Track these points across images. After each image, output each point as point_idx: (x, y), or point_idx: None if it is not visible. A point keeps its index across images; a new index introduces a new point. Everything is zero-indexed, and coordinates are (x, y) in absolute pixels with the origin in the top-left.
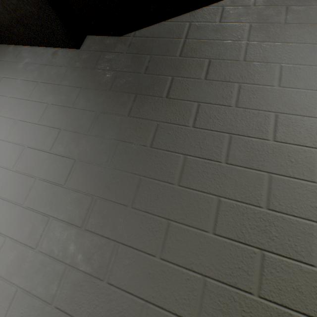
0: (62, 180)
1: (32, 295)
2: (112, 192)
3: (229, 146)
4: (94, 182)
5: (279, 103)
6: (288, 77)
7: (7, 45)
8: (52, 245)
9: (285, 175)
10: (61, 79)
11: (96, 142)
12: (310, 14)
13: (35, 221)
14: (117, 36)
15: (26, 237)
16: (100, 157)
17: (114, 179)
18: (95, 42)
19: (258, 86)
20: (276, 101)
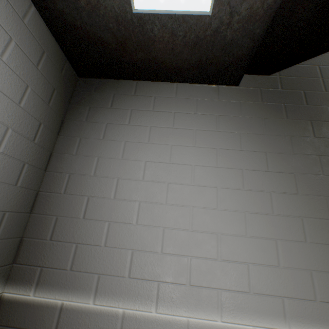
0: (293, 190)
1: (325, 272)
2: None
3: None
4: (319, 187)
5: None
6: None
7: (156, 82)
8: (317, 236)
9: None
10: (238, 112)
11: (302, 159)
12: None
13: (292, 223)
14: (265, 75)
15: (293, 236)
16: (312, 169)
17: None
18: (249, 80)
19: None
20: None
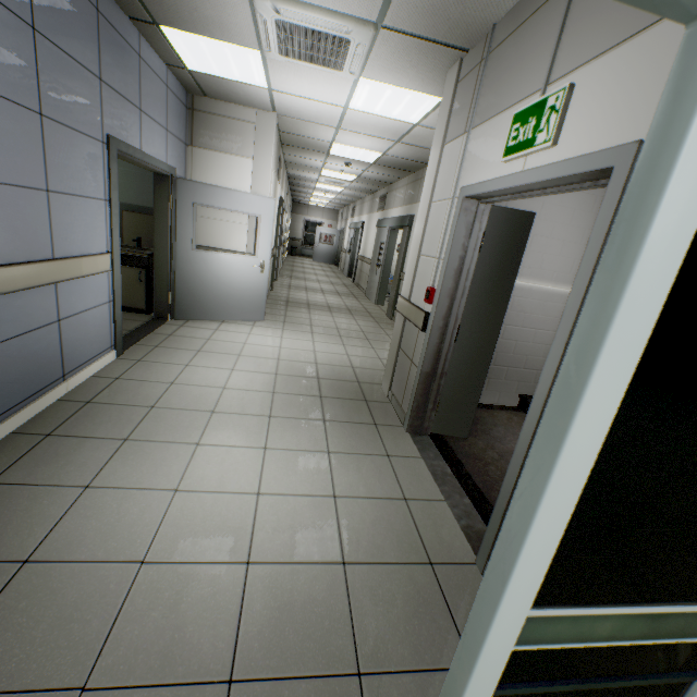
0: None
1: None
2: None
3: None
4: None
5: None
6: None
7: None
8: None
9: None
10: None
11: None
12: None
13: None
14: None
15: None
16: None
17: None
18: None
19: None
20: None
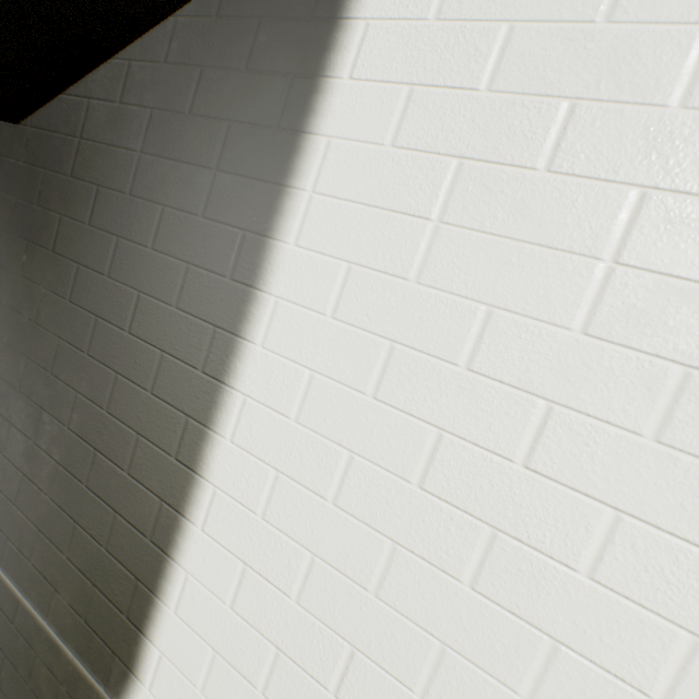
0: None
1: None
2: (8, 372)
3: (94, 333)
4: None
5: (146, 277)
6: (165, 232)
7: None
8: None
9: (128, 378)
10: None
11: None
12: (224, 92)
13: None
14: (15, 124)
15: None
16: (0, 328)
17: (9, 357)
18: None
19: (134, 246)
20: (144, 274)
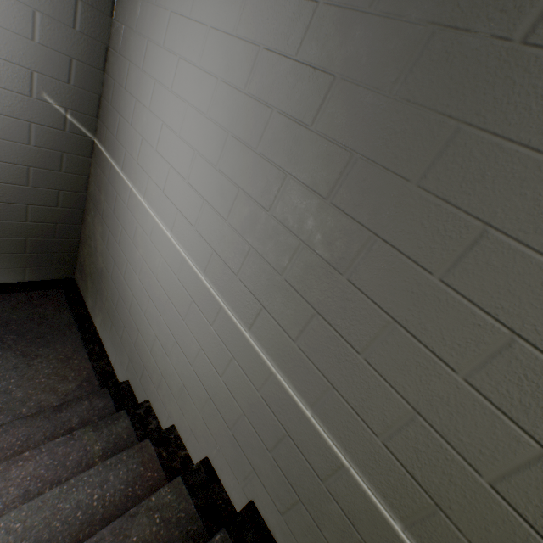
0: (309, 117)
1: (263, 260)
2: (388, 151)
3: None
4: (359, 126)
5: None
6: None
7: None
8: (287, 213)
9: None
10: None
11: (382, 34)
12: None
13: (270, 176)
14: None
15: (259, 195)
16: (383, 71)
17: (399, 125)
18: None
19: None
20: None
